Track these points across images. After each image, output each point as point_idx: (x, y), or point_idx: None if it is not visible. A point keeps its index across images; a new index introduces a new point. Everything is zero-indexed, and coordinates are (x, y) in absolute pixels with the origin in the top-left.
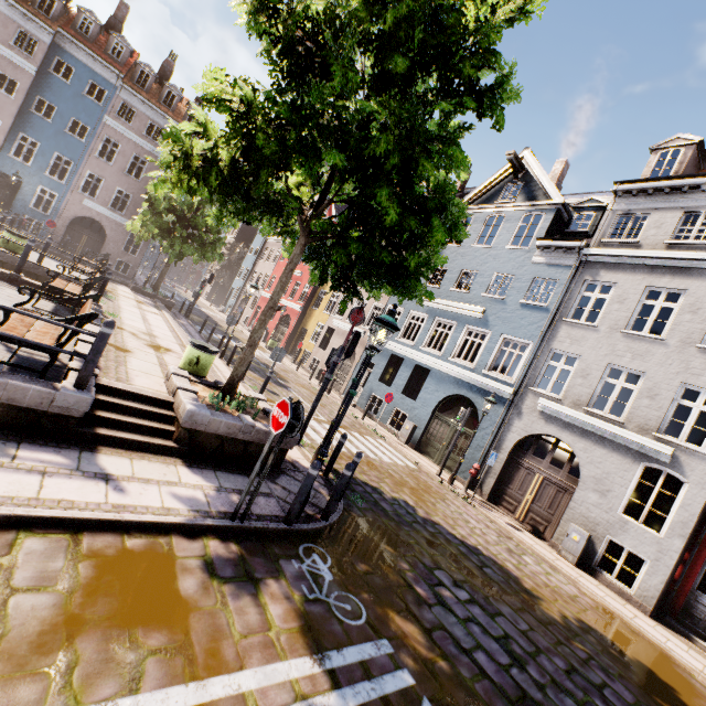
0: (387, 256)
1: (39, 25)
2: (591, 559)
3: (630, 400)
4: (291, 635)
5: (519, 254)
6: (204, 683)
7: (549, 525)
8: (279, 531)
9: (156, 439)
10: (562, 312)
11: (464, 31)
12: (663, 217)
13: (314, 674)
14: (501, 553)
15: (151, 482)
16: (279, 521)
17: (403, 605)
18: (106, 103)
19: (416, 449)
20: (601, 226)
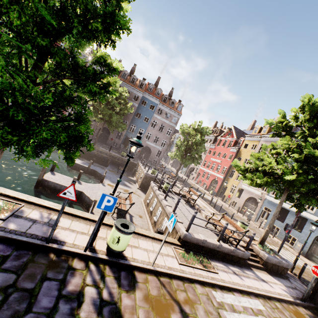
0: None
1: (139, 92)
2: None
3: None
4: None
5: None
6: None
7: None
8: (313, 306)
9: (257, 264)
10: None
11: None
12: None
13: None
14: None
15: (272, 283)
16: (310, 302)
17: None
18: (154, 110)
19: (305, 257)
20: None
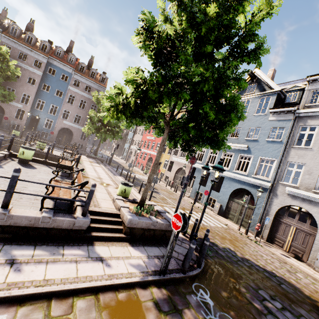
0: (209, 133)
1: (42, 56)
2: None
3: None
4: None
5: (261, 117)
6: None
7: (304, 253)
8: (180, 277)
9: (116, 234)
10: (290, 143)
11: (239, 27)
12: None
13: None
14: (285, 273)
15: (119, 258)
16: (179, 272)
17: (252, 316)
18: (69, 81)
19: (223, 216)
20: (303, 98)
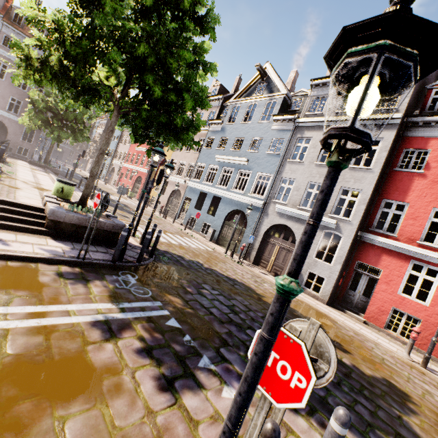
0: (164, 118)
1: None
2: (301, 283)
3: None
4: (103, 297)
5: (265, 125)
6: (47, 306)
7: (283, 271)
8: (108, 265)
9: (33, 226)
10: (286, 156)
11: None
12: (334, 98)
13: (112, 308)
14: (249, 281)
15: (28, 243)
16: (109, 261)
17: (176, 293)
18: None
19: (216, 243)
20: (305, 106)
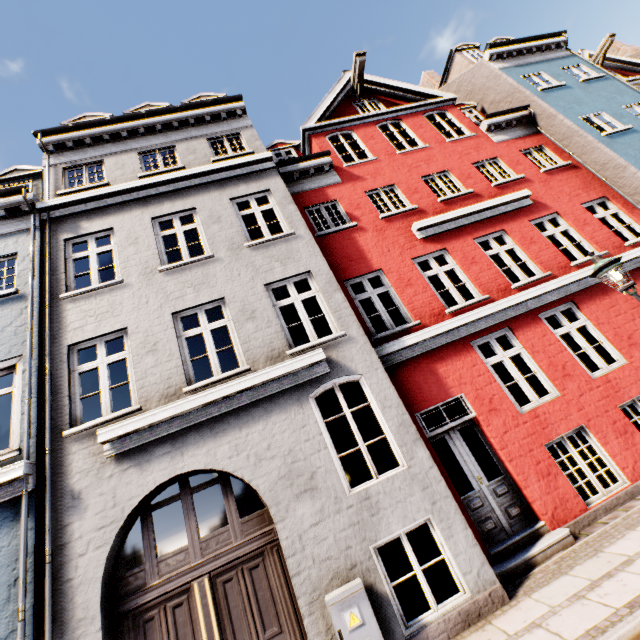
0: None
1: None
2: (396, 623)
3: (234, 338)
4: None
5: None
6: None
7: None
8: None
9: None
10: (53, 289)
11: None
12: (121, 160)
13: None
14: None
15: None
16: None
17: None
18: None
19: None
20: (48, 179)
